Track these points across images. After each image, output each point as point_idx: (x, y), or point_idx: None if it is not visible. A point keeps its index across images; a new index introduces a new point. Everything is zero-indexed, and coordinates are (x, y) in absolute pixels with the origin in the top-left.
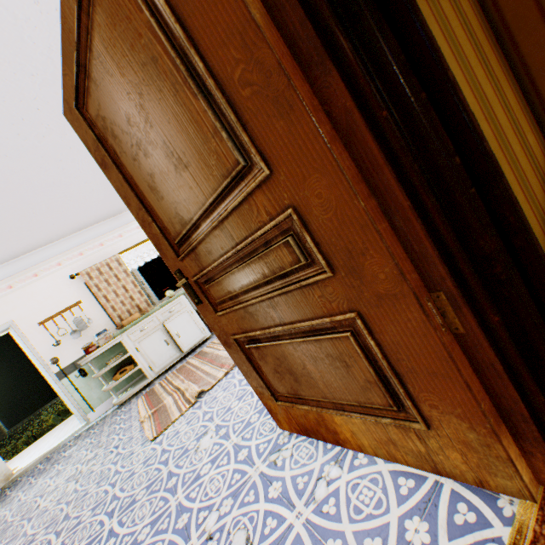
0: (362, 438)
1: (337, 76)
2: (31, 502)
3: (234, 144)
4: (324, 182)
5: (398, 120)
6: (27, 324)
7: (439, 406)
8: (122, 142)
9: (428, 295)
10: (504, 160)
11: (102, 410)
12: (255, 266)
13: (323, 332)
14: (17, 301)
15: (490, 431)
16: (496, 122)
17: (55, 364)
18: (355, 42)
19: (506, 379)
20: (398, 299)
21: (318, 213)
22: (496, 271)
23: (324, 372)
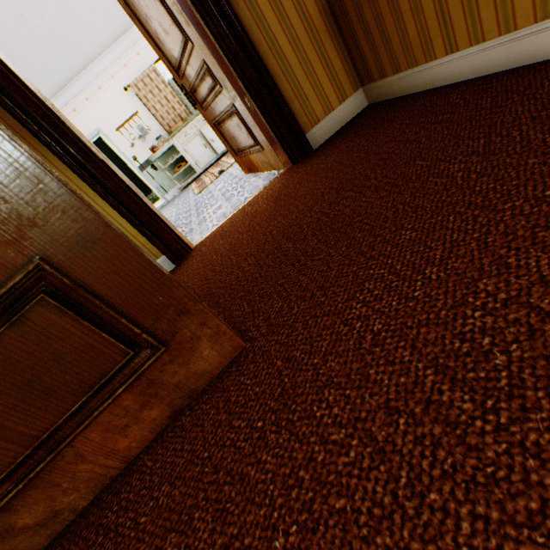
0: (259, 164)
1: (198, 15)
2: None
3: (180, 30)
4: (207, 53)
5: (218, 33)
6: (109, 131)
7: (261, 140)
8: (138, 11)
9: (247, 97)
10: (282, 32)
11: (173, 194)
12: (205, 85)
13: (232, 115)
14: (96, 112)
15: (270, 145)
16: (282, 9)
17: (136, 162)
18: (200, 4)
19: (268, 126)
20: (237, 98)
21: (210, 64)
22: (256, 87)
23: (239, 134)
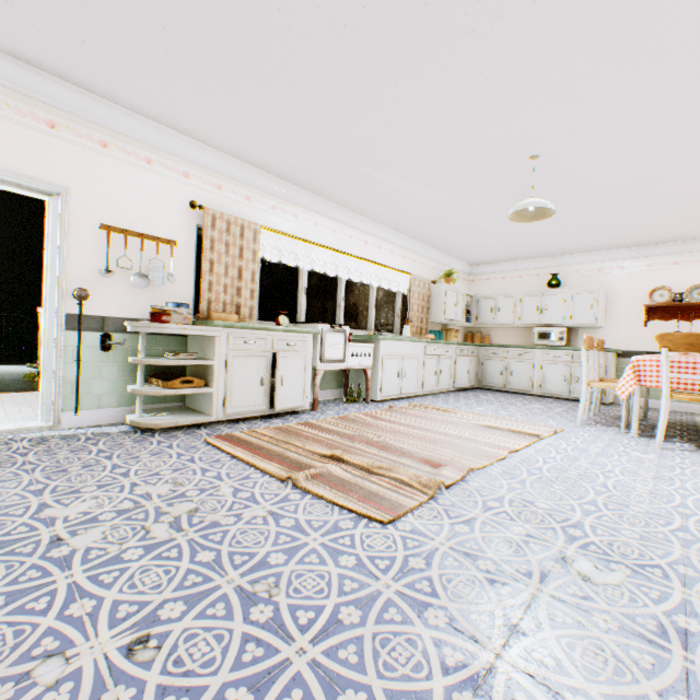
0: None
1: None
2: (8, 523)
3: None
4: None
5: None
6: (85, 212)
7: None
8: None
9: None
10: None
11: (90, 419)
12: None
13: None
14: (97, 170)
15: None
16: None
17: (77, 300)
18: None
19: None
20: None
21: None
22: None
23: None
